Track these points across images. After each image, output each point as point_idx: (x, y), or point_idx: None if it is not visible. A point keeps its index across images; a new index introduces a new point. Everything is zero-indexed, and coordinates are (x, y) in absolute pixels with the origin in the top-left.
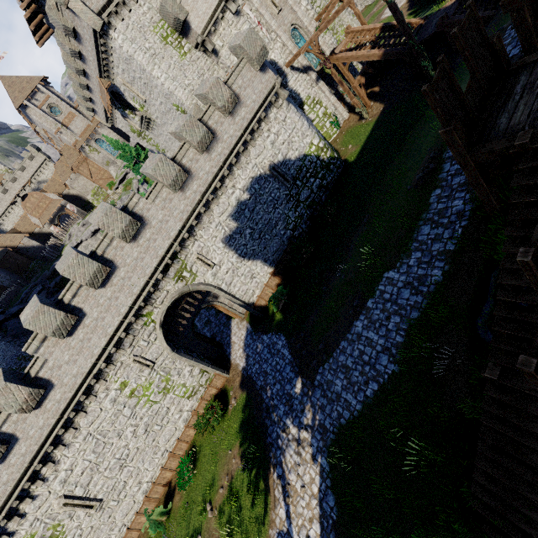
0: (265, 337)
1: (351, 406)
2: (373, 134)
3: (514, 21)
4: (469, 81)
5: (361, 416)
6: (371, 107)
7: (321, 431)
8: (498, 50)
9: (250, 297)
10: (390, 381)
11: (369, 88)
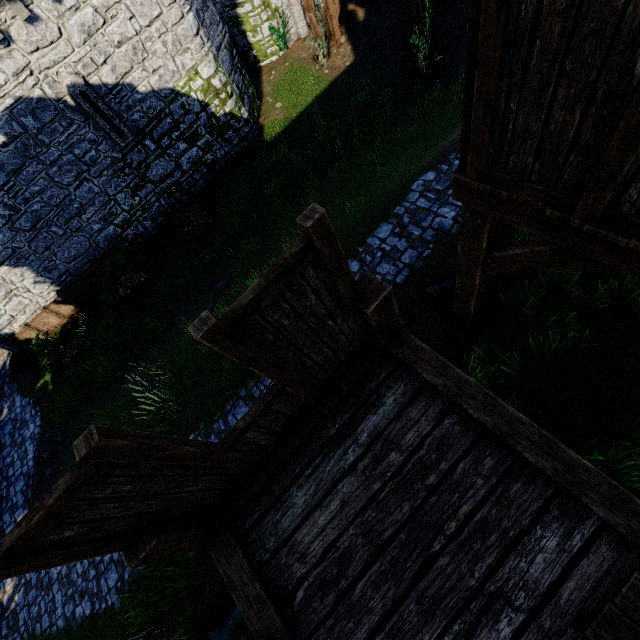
0: (18, 401)
1: (55, 615)
2: (313, 109)
3: (463, 221)
4: (259, 405)
5: (57, 639)
6: (340, 45)
7: (11, 624)
8: (376, 323)
9: (2, 325)
10: (104, 616)
11: (354, 1)
